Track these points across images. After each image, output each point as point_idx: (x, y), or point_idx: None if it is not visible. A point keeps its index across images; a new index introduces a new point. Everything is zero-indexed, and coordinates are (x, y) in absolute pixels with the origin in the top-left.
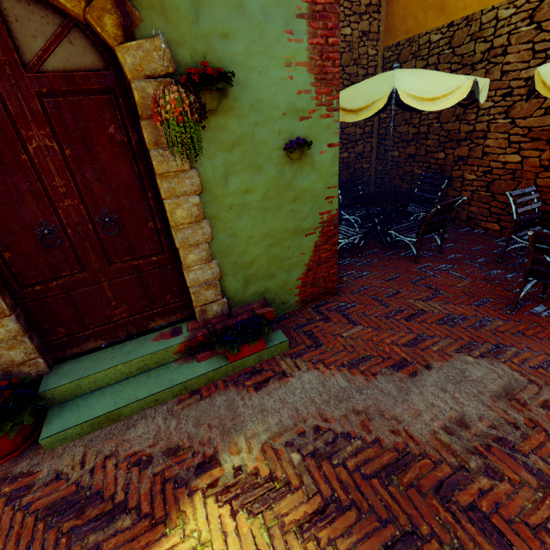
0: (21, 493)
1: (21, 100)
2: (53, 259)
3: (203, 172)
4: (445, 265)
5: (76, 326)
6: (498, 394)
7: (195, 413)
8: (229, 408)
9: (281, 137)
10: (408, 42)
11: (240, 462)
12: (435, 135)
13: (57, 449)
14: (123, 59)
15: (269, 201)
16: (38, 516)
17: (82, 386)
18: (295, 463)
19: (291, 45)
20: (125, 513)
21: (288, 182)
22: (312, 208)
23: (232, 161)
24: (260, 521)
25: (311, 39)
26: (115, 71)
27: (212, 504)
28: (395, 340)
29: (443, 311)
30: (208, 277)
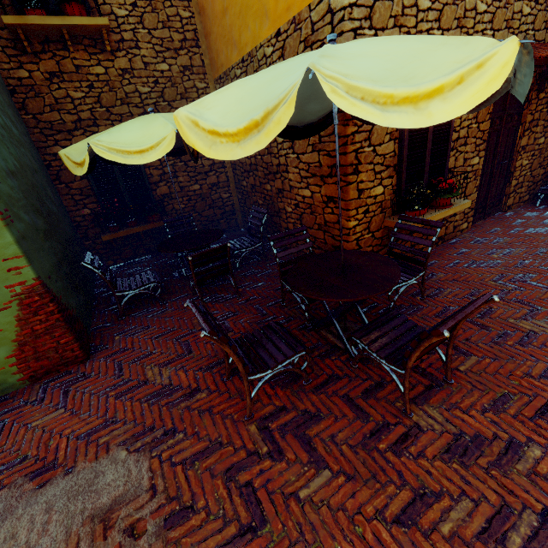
0: None
1: None
2: None
3: None
4: (228, 313)
5: None
6: (99, 511)
7: None
8: None
9: None
10: (225, 75)
11: None
12: (261, 167)
13: None
14: None
15: None
16: None
17: None
18: None
19: None
20: None
21: None
22: None
23: None
24: None
25: None
26: None
27: None
28: (76, 430)
29: (165, 381)
30: None
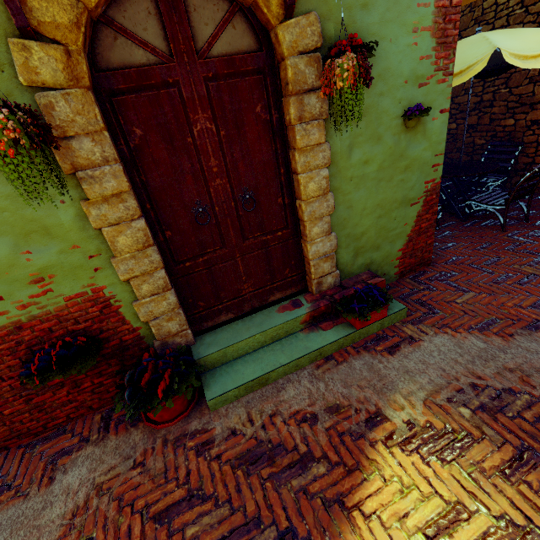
0: (206, 447)
1: (192, 86)
2: (202, 237)
3: (332, 145)
4: (537, 231)
5: (212, 301)
6: None
7: (339, 376)
8: (371, 371)
9: (400, 105)
10: (469, 8)
11: (408, 417)
12: (502, 101)
13: (219, 409)
14: (282, 37)
15: (383, 172)
16: (232, 465)
17: (227, 354)
18: (466, 417)
19: (419, 11)
20: (316, 462)
21: (401, 151)
22: (419, 177)
23: (357, 133)
24: (457, 467)
25: (437, 3)
26: (266, 52)
27: (399, 453)
28: (517, 303)
29: None
30: (326, 249)
